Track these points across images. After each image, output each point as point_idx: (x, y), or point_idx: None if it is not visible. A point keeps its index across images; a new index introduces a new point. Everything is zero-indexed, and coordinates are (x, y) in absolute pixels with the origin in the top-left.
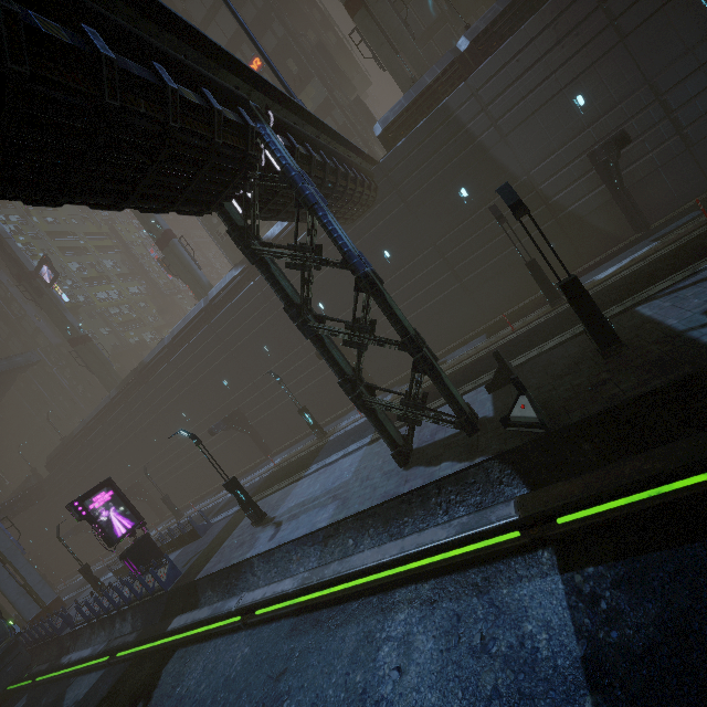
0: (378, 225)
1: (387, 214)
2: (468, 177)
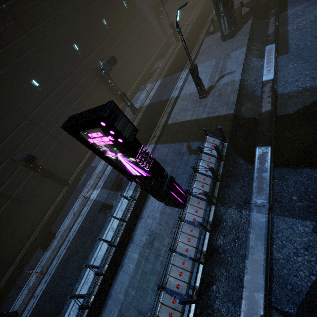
0: (97, 1)
1: None
2: None
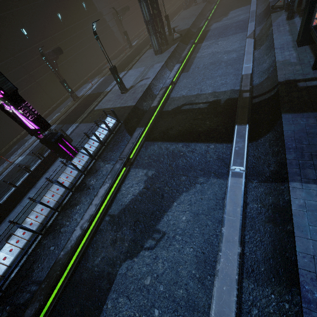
0: None
1: None
2: None
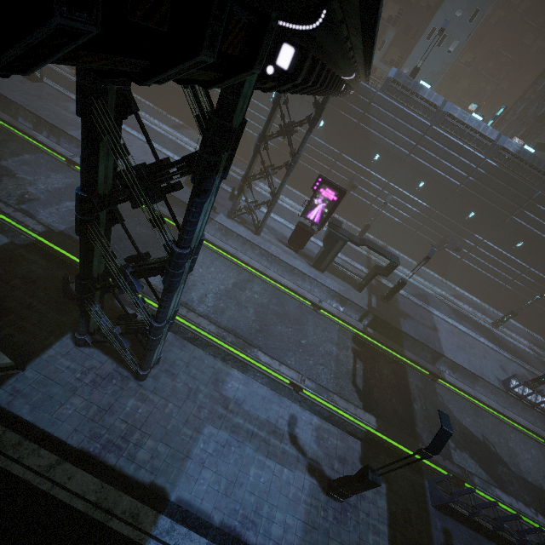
0: None
1: None
2: None
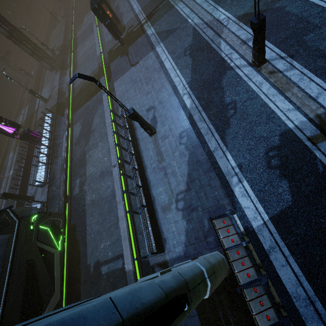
0: None
1: None
2: None
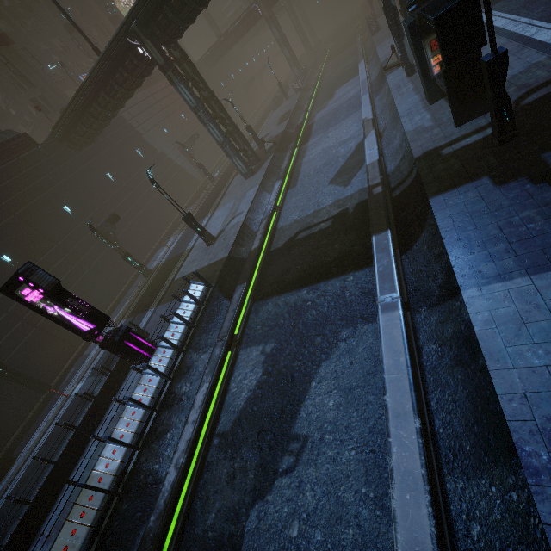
0: (98, 156)
1: (102, 151)
2: (138, 144)
